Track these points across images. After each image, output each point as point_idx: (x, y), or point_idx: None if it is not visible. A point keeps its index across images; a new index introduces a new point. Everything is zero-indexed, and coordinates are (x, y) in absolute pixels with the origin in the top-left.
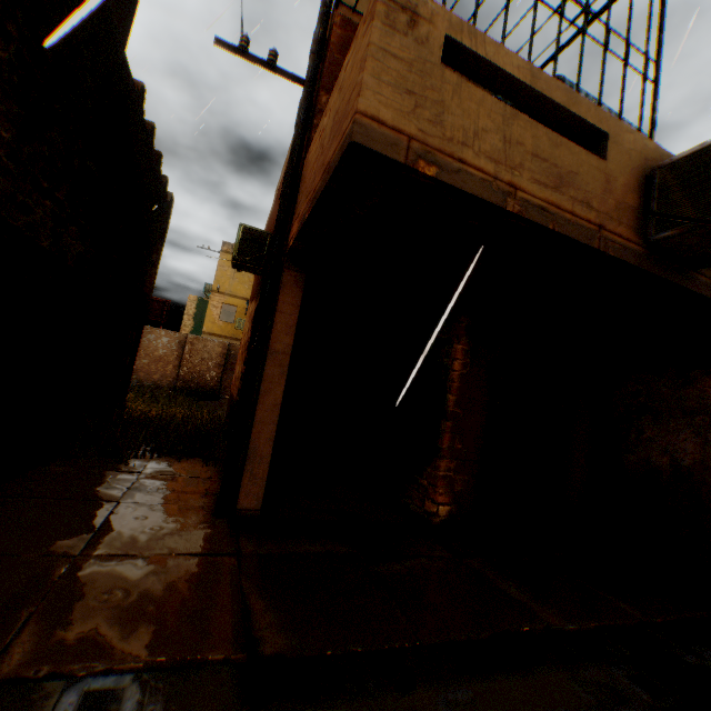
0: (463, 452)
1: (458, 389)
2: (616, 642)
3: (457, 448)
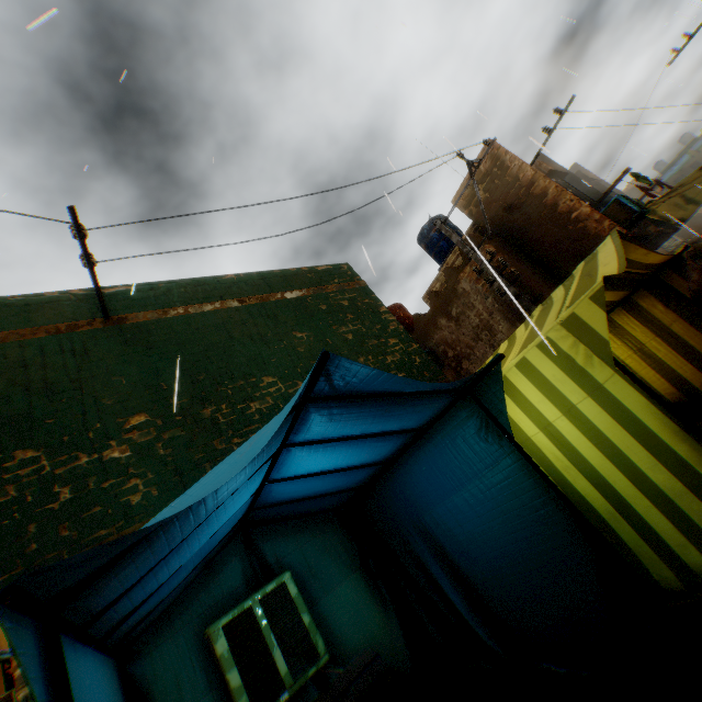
0: None
1: None
2: None
3: None
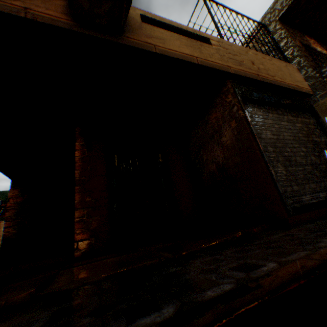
0: (93, 202)
1: (80, 166)
2: (109, 282)
3: (87, 200)
